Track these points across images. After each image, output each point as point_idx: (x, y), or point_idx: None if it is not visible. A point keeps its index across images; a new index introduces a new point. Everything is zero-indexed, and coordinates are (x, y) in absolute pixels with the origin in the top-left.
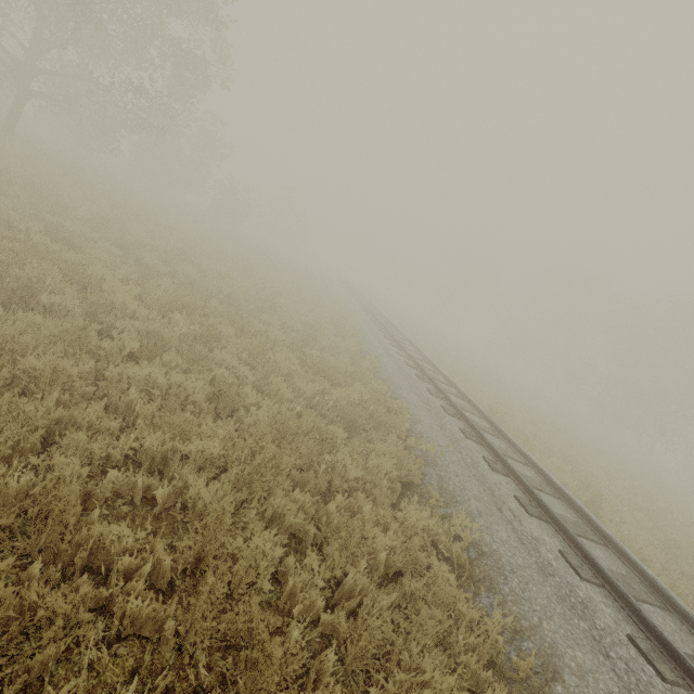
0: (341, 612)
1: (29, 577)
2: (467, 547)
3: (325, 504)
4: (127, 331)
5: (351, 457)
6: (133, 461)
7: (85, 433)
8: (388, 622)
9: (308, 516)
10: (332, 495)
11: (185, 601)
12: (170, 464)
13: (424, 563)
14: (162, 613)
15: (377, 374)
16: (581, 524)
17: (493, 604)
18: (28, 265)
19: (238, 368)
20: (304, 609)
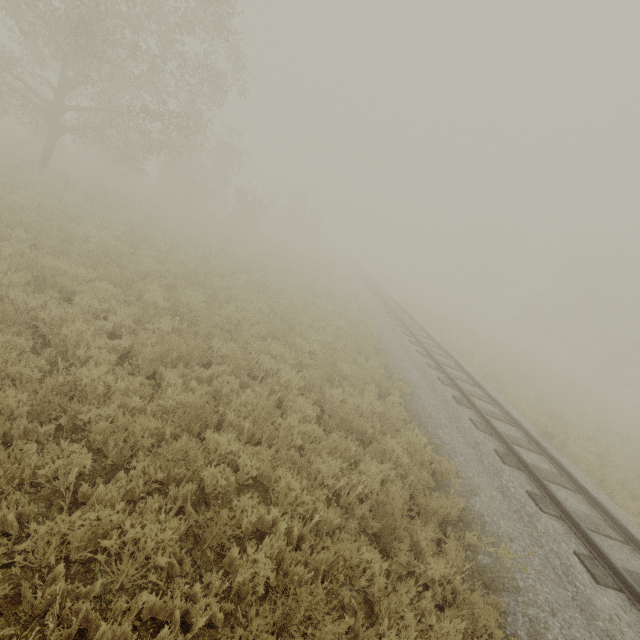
0: None
1: None
2: None
3: None
4: (94, 420)
5: (397, 611)
6: None
7: None
8: None
9: None
10: None
11: None
12: None
13: None
14: None
15: (409, 405)
16: None
17: None
18: None
19: (237, 451)
20: None
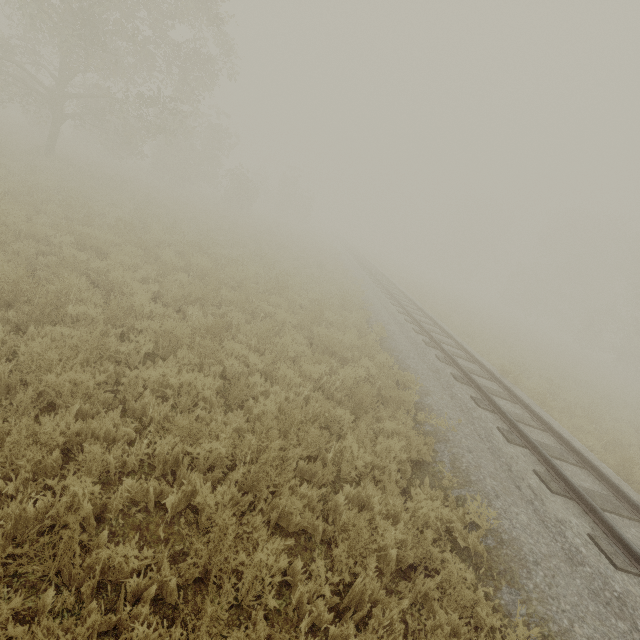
0: (350, 622)
1: (45, 603)
2: (485, 533)
3: (335, 492)
4: (145, 330)
5: (359, 439)
6: (149, 463)
7: (99, 446)
8: (401, 634)
9: (316, 511)
10: (341, 481)
11: (190, 625)
12: (180, 468)
13: (438, 557)
14: (167, 638)
15: (385, 345)
16: (612, 497)
17: (516, 602)
18: (56, 279)
19: (247, 355)
20: (312, 620)
